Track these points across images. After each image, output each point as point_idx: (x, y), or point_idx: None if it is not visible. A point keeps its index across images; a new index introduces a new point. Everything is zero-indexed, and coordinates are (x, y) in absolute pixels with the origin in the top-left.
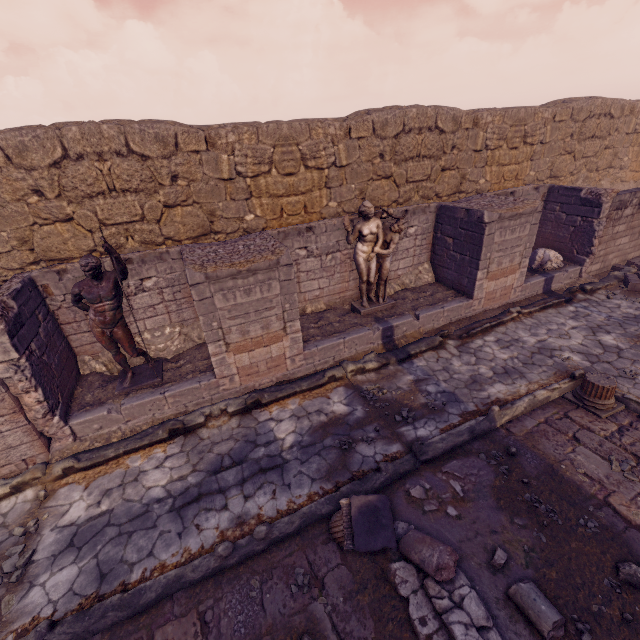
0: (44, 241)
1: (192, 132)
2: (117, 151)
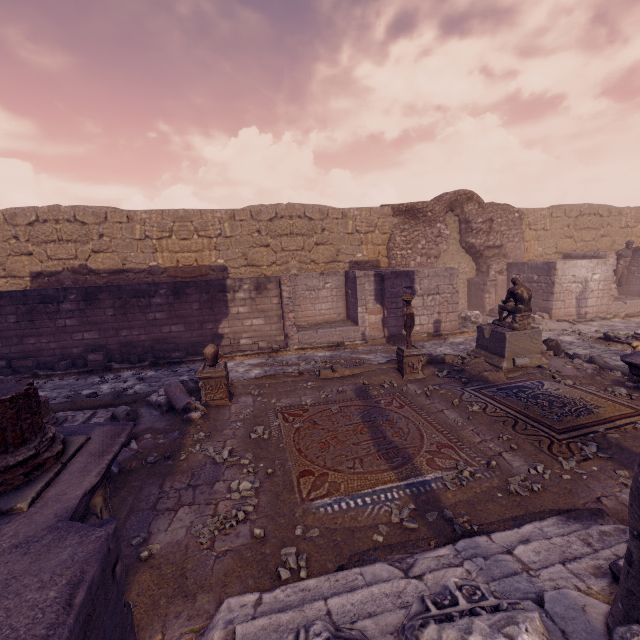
0: (562, 245)
1: (616, 208)
2: (594, 213)
